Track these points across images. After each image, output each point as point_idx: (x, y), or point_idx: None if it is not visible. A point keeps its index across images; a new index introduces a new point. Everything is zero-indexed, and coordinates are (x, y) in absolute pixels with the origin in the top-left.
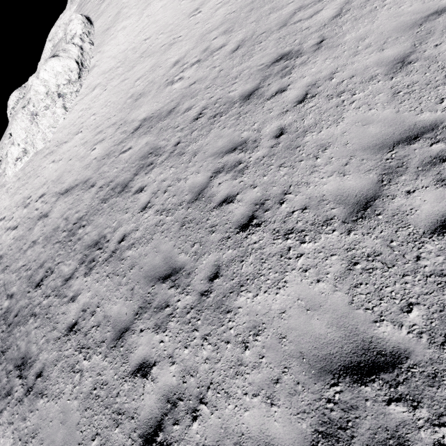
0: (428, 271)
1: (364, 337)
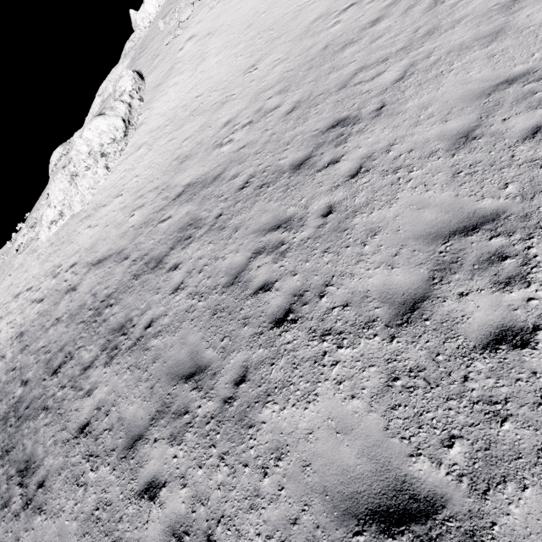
0: (475, 396)
1: (397, 474)
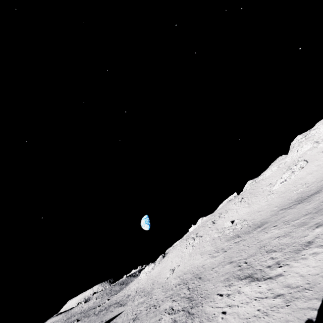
0: None
1: None
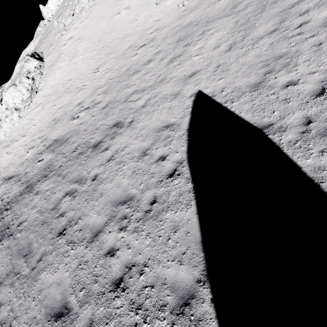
0: (94, 273)
1: (66, 301)
